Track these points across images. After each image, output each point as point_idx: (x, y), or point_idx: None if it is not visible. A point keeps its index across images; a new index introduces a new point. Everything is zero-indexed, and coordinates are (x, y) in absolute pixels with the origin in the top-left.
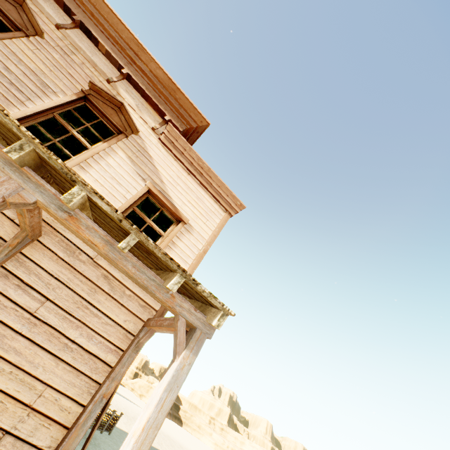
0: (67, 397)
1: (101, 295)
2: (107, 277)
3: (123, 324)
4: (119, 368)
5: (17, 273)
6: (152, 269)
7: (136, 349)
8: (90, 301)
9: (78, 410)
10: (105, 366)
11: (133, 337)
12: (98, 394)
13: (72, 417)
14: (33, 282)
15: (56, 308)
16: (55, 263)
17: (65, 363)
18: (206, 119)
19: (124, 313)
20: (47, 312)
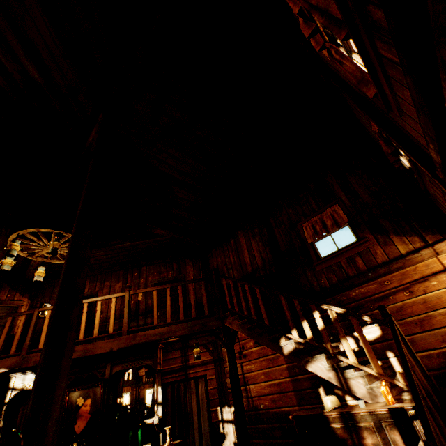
0: None
1: None
2: None
3: None
4: None
5: None
6: None
7: None
8: None
9: None
10: None
11: None
12: None
13: None
14: None
15: None
16: None
17: None
18: None
19: None
20: None
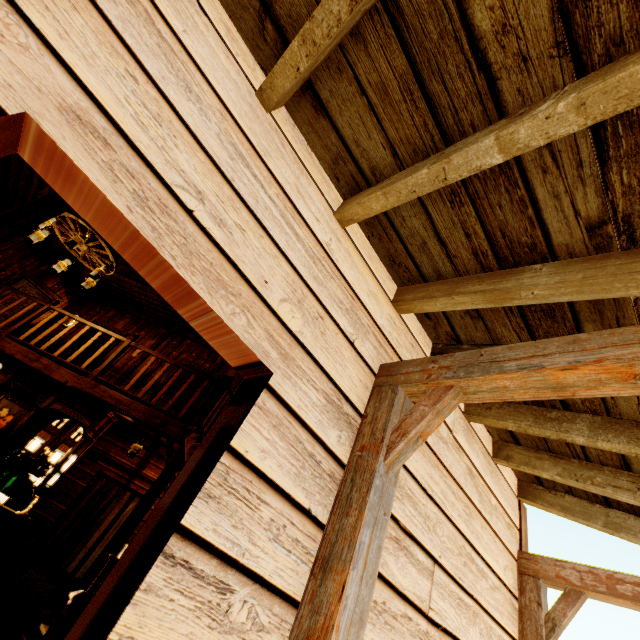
0: None
1: (475, 519)
2: (471, 472)
3: (504, 578)
4: None
5: None
6: (610, 467)
7: (553, 639)
8: (470, 541)
9: None
10: None
11: (516, 601)
12: None
13: None
14: (409, 520)
15: (446, 580)
16: (420, 455)
17: None
18: None
19: (499, 552)
20: (440, 598)
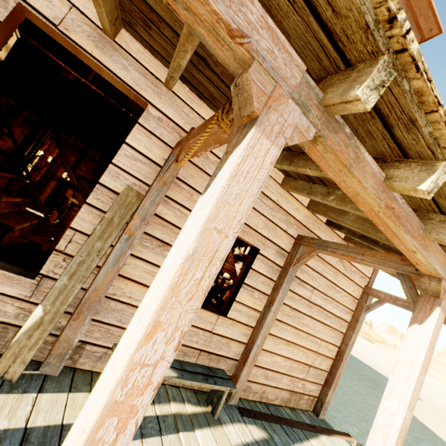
0: (330, 344)
1: (339, 276)
2: (342, 260)
3: (352, 293)
4: (358, 325)
5: (297, 274)
6: None
7: (367, 312)
8: (334, 283)
9: (336, 349)
10: (345, 323)
11: (357, 300)
12: (350, 342)
13: (334, 353)
14: (305, 278)
15: (319, 293)
16: (313, 259)
17: (327, 325)
18: (440, 25)
19: (352, 286)
20: (315, 297)
